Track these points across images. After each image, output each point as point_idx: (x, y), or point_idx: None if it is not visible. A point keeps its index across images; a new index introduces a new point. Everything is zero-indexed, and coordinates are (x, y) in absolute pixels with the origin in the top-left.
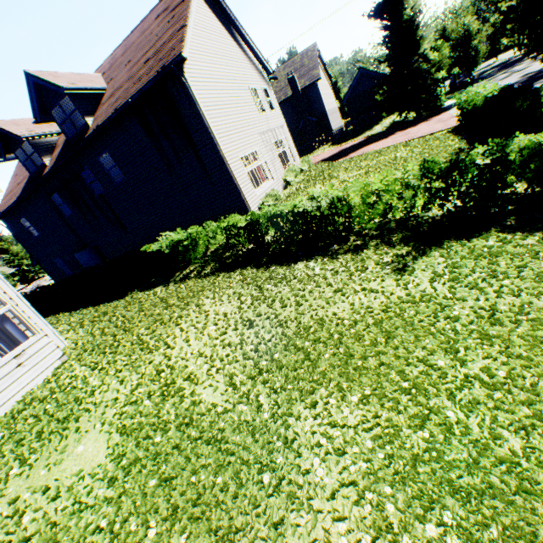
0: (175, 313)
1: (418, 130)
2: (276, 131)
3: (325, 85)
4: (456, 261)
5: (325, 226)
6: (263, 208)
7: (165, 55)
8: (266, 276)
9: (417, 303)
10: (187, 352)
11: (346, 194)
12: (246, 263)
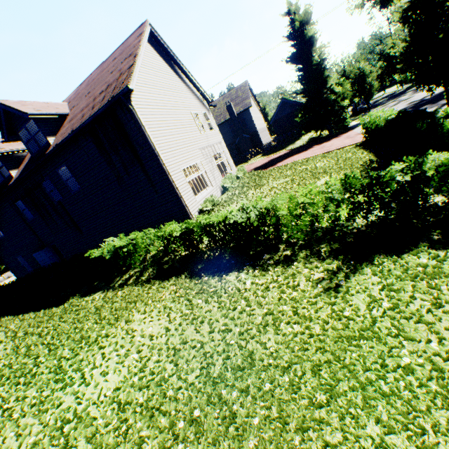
0: (103, 330)
1: (332, 144)
2: (215, 146)
3: (255, 110)
4: (391, 282)
5: (255, 235)
6: (202, 212)
7: (116, 87)
8: (198, 287)
9: (358, 340)
10: (102, 391)
11: (274, 205)
12: (181, 270)
